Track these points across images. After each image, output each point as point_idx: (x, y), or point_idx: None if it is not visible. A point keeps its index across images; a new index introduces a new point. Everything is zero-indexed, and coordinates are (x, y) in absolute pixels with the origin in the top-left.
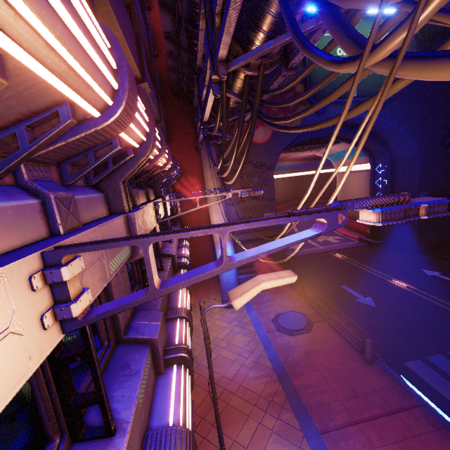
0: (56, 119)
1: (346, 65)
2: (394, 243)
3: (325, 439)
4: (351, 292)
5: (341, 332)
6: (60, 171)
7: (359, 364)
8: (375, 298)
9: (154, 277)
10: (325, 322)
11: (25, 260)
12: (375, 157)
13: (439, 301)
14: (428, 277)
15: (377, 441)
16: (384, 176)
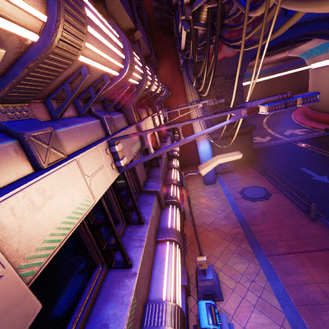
0: (102, 81)
1: (251, 12)
2: None
3: (270, 259)
4: (308, 173)
5: (293, 200)
6: (103, 105)
7: (304, 220)
8: None
9: (151, 149)
10: (281, 193)
11: (103, 143)
12: None
13: None
14: None
15: (308, 263)
16: None
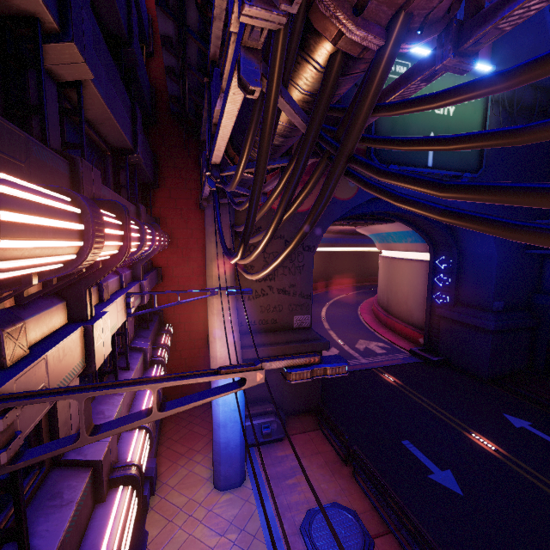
0: None
1: None
2: (457, 363)
3: None
4: (419, 458)
5: None
6: None
7: None
8: (458, 473)
9: None
10: (392, 537)
11: None
12: (437, 246)
13: (549, 485)
14: (517, 430)
15: None
16: (448, 272)
